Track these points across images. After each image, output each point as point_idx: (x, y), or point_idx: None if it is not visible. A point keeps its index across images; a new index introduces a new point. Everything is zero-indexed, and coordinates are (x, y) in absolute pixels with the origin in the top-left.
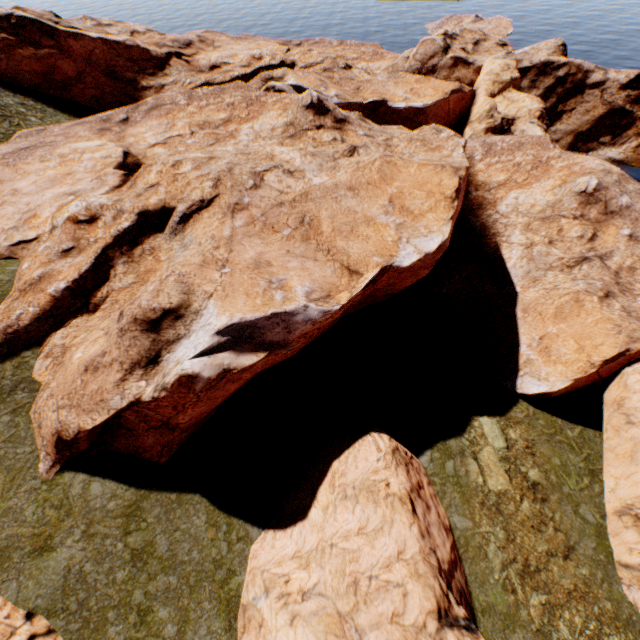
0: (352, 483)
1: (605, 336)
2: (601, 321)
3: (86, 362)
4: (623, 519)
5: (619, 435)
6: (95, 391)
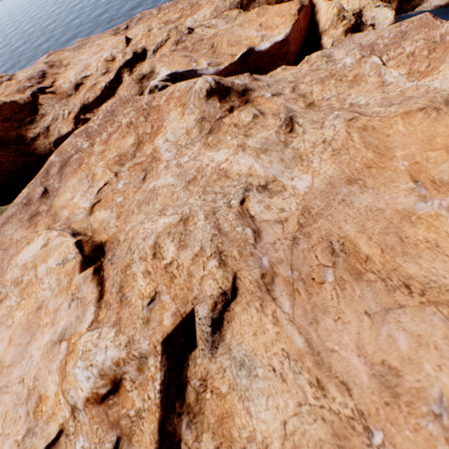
0: None
1: None
2: None
3: None
4: None
5: None
6: None
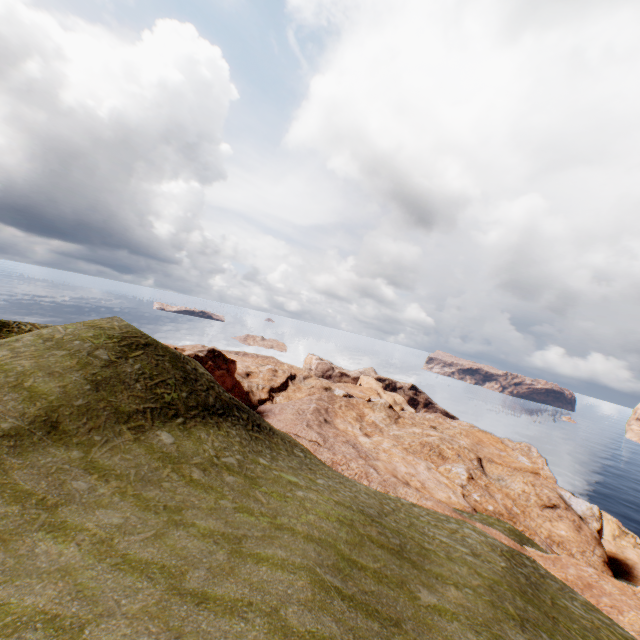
0: (615, 548)
1: None
2: None
3: (573, 528)
4: (616, 540)
5: None
6: (590, 535)
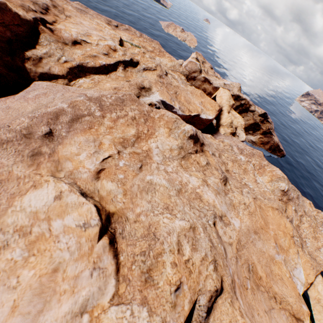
0: None
1: (309, 269)
2: (306, 262)
3: None
4: None
5: (320, 314)
6: None
